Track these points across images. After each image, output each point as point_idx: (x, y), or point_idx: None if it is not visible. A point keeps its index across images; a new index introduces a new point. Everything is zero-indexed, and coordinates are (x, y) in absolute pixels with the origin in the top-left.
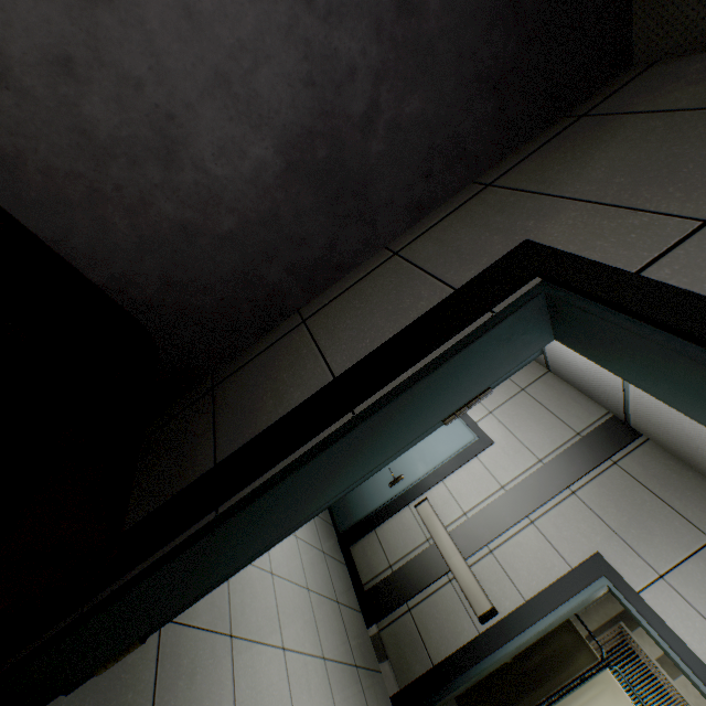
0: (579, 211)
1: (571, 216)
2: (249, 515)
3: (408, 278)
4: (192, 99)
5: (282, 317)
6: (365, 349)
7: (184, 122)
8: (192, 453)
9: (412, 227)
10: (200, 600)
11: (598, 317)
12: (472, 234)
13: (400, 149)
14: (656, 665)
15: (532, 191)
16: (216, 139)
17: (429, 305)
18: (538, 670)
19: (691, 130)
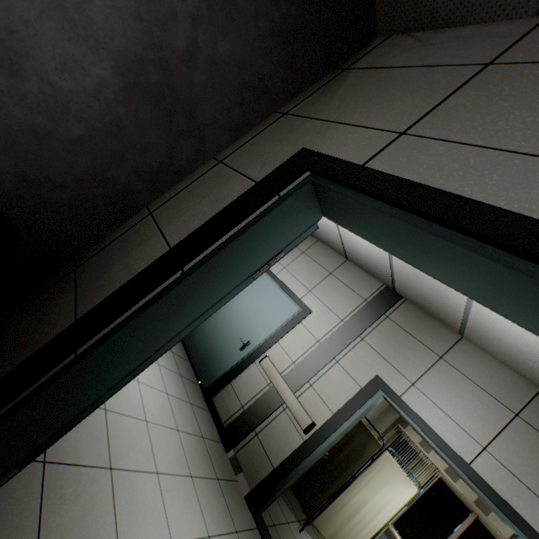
0: (336, 129)
1: (332, 133)
2: (104, 353)
3: (227, 178)
4: (31, 18)
5: (134, 211)
6: (194, 227)
7: (25, 38)
8: (56, 318)
9: (233, 143)
10: (81, 445)
11: (339, 193)
12: (272, 146)
13: (219, 81)
14: (419, 447)
15: (311, 117)
16: (58, 56)
17: (240, 194)
18: (345, 460)
19: (402, 80)
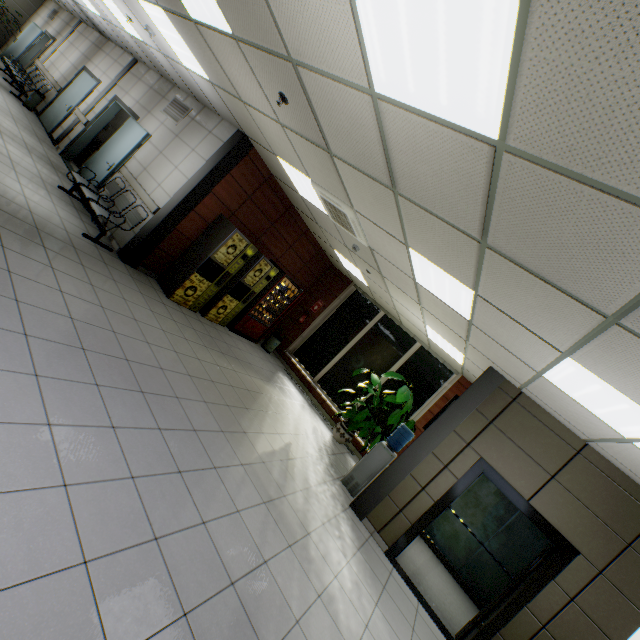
0: None
1: None
2: None
3: None
4: None
5: None
6: None
7: None
8: None
9: None
10: None
11: None
12: None
13: None
14: None
15: None
16: None
17: None
18: None
19: None
